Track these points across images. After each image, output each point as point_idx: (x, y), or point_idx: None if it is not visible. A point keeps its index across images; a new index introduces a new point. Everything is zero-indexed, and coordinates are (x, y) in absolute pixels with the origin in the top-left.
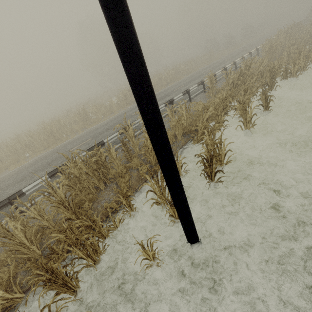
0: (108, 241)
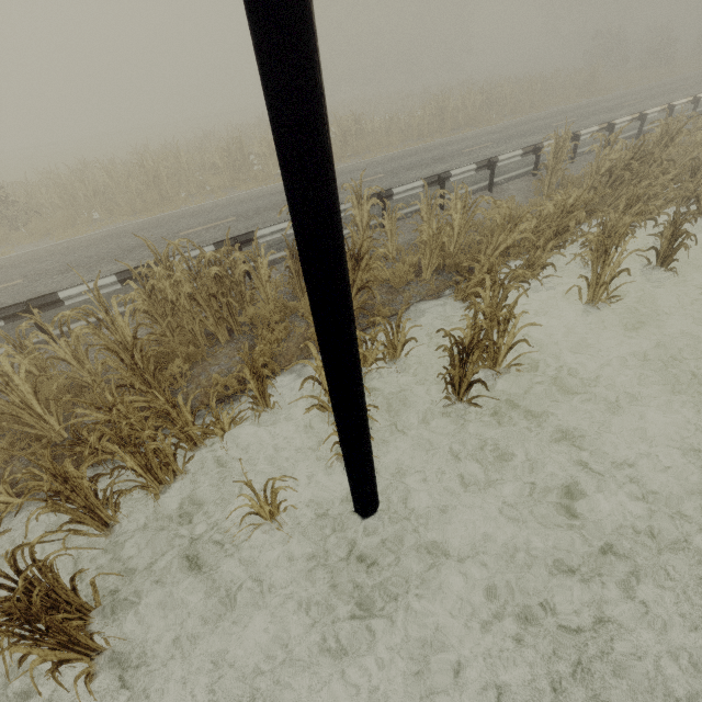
0: (201, 452)
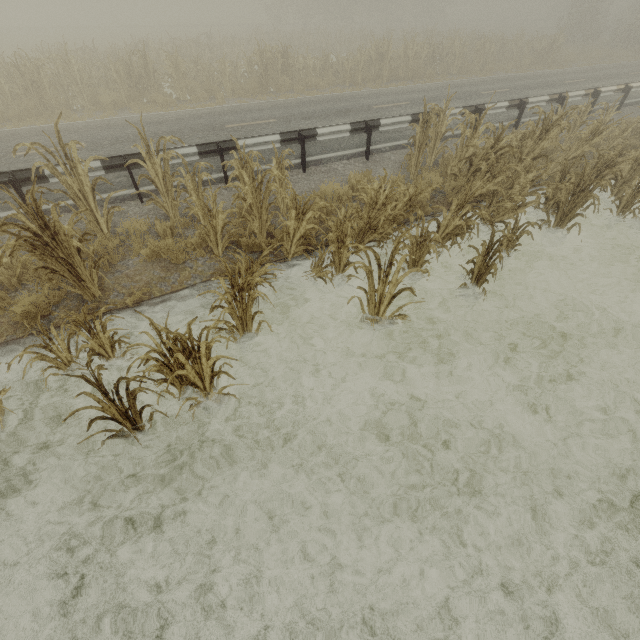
0: None
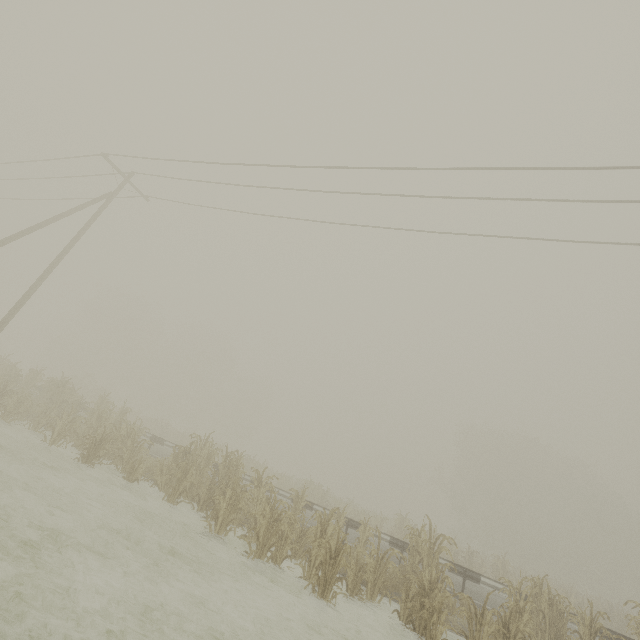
0: None
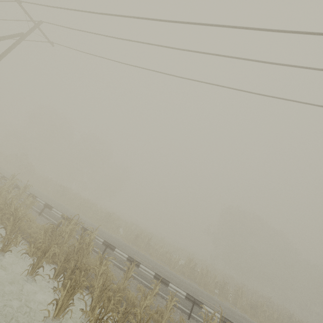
0: None
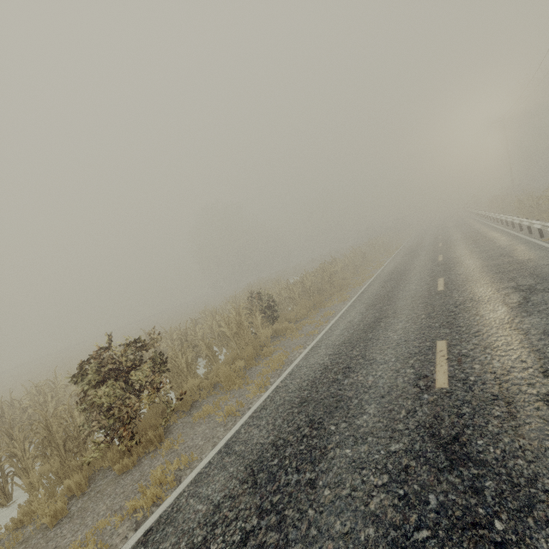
0: None
